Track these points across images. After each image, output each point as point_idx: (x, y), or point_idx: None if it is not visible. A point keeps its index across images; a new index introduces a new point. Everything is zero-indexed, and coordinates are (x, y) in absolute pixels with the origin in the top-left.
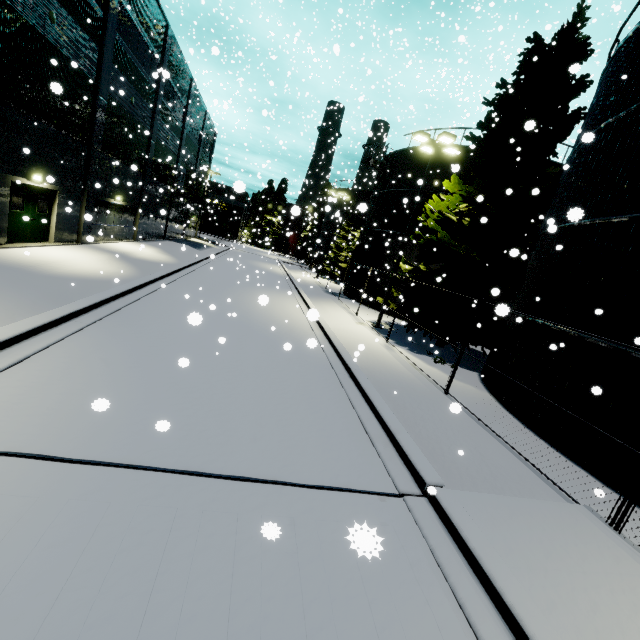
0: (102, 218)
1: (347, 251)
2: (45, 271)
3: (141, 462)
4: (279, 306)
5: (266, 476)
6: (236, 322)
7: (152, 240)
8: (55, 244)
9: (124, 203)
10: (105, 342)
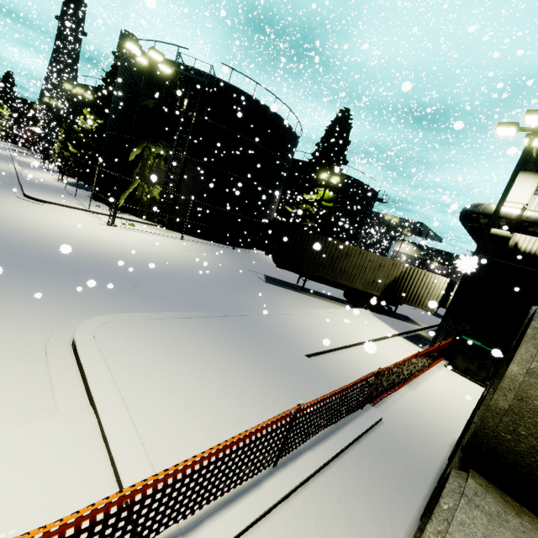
0: None
1: None
2: None
3: None
4: None
5: None
6: None
7: None
8: None
9: None
10: None
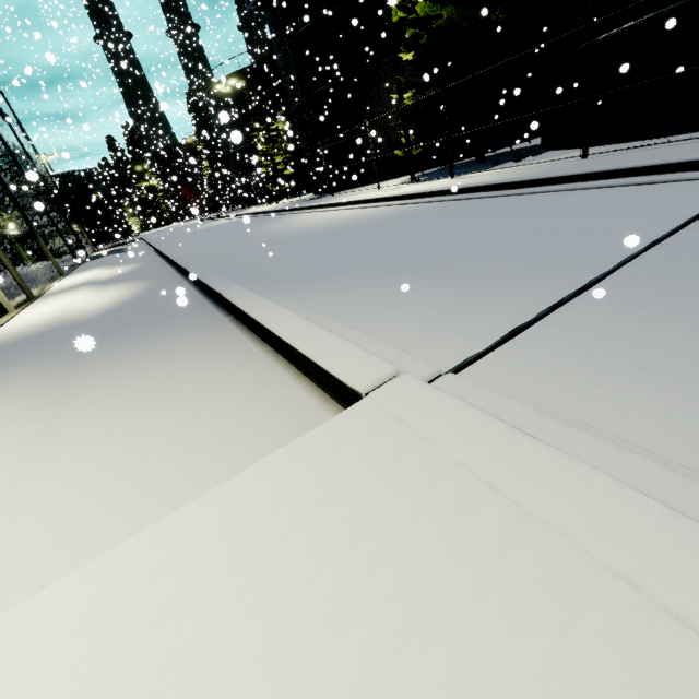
0: (19, 261)
1: (280, 154)
2: (80, 319)
3: (616, 260)
4: (316, 218)
5: (687, 216)
6: (333, 234)
7: (73, 269)
8: (19, 309)
9: (18, 231)
10: (315, 283)
